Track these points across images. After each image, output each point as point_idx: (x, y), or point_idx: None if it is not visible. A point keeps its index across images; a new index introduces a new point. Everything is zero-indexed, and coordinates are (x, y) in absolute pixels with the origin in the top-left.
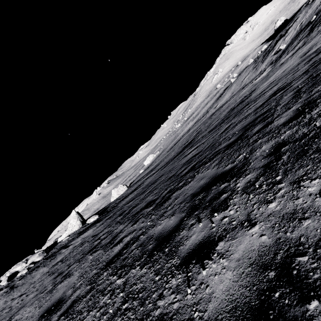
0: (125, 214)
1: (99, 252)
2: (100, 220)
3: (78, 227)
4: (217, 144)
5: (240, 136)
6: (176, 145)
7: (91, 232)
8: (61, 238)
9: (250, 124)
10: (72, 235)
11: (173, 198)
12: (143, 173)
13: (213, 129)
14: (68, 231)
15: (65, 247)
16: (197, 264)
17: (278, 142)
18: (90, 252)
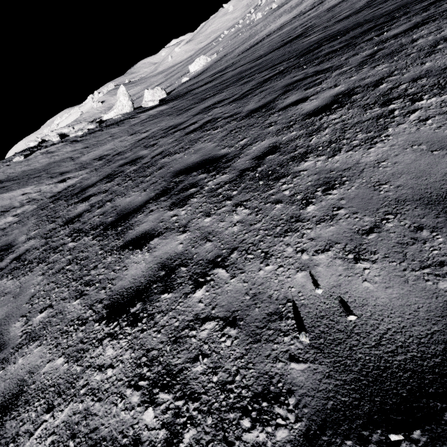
0: (233, 81)
1: (233, 89)
2: (171, 102)
3: (129, 109)
4: (363, 21)
5: (396, 9)
6: (257, 46)
7: (170, 106)
8: (108, 117)
9: (409, 2)
10: (127, 114)
11: (324, 47)
12: (192, 80)
13: (344, 18)
14: (117, 110)
15: (131, 118)
16: (377, 37)
17: (435, 0)
18: (209, 98)
